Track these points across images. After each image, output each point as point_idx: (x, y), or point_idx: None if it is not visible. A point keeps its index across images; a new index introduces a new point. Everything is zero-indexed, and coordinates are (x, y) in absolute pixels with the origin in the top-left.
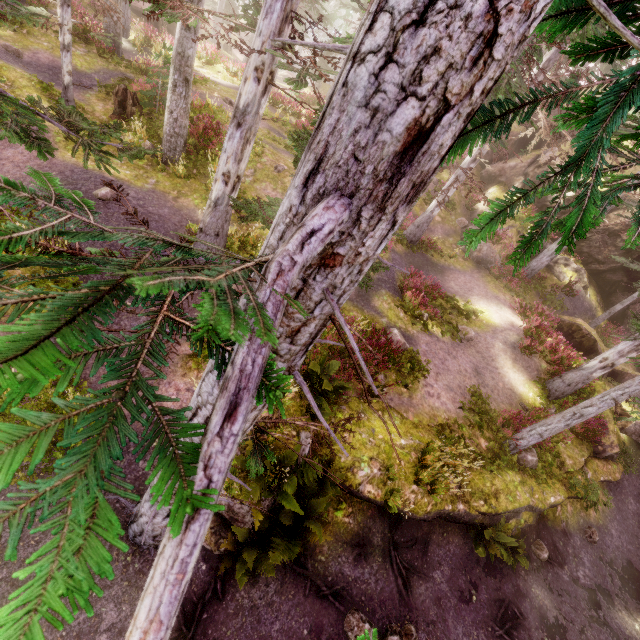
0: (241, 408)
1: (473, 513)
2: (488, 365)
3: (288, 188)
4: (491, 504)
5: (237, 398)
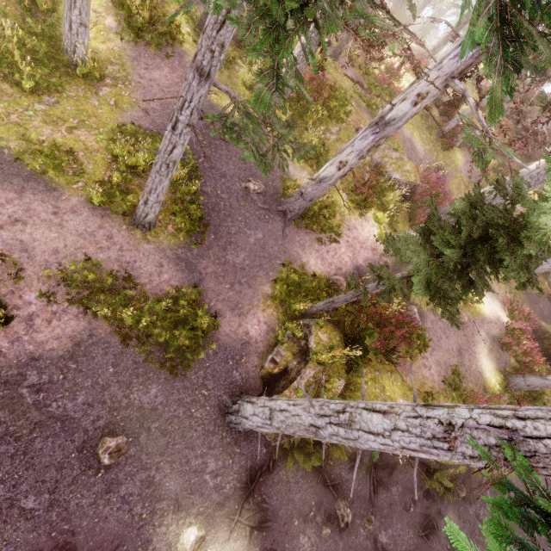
0: None
1: (431, 460)
2: (469, 348)
3: None
4: None
5: None
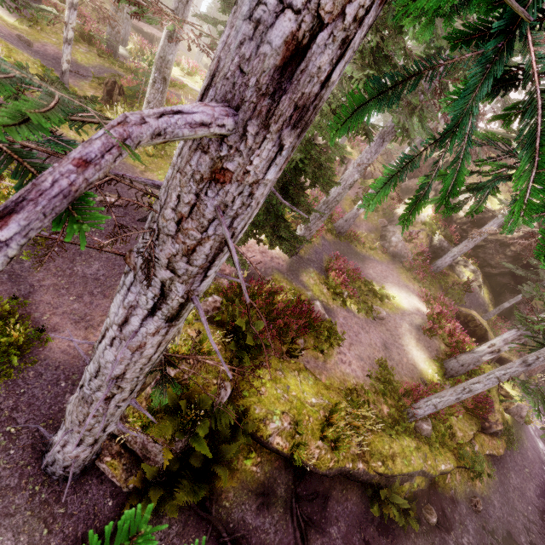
0: (18, 216)
1: (371, 473)
2: (395, 342)
3: None
4: (388, 466)
5: (16, 206)
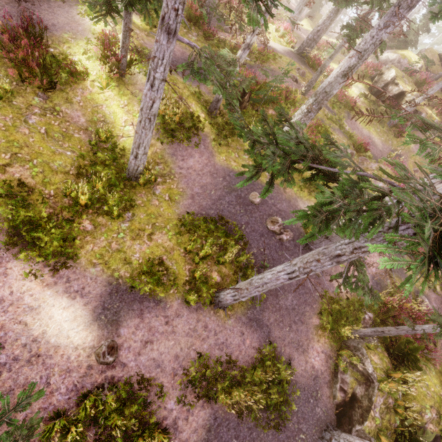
0: None
1: None
2: None
3: None
4: None
5: None
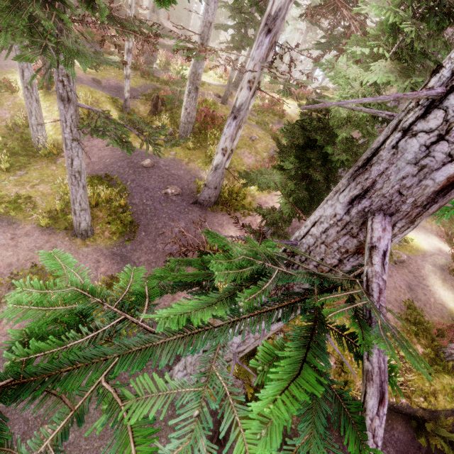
0: (386, 396)
1: (414, 407)
2: (419, 283)
3: (328, 198)
4: (430, 401)
5: (382, 388)
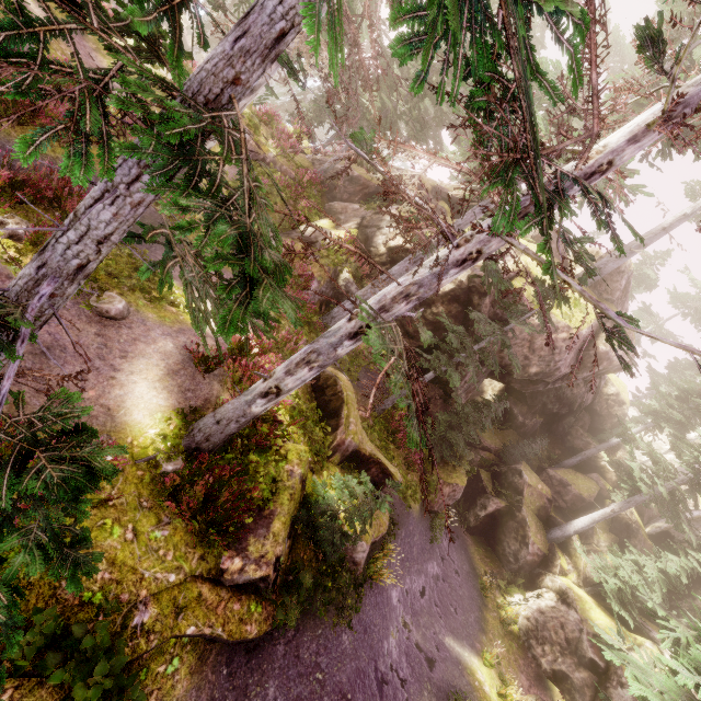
0: None
1: None
2: (101, 358)
3: None
4: None
5: None
